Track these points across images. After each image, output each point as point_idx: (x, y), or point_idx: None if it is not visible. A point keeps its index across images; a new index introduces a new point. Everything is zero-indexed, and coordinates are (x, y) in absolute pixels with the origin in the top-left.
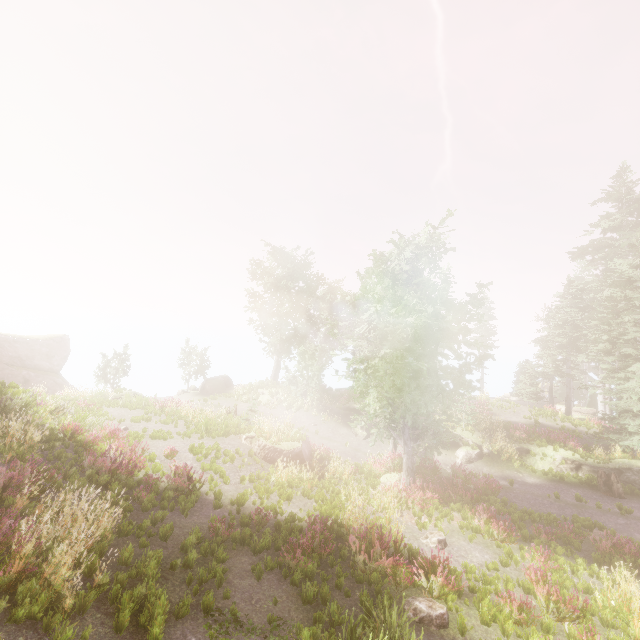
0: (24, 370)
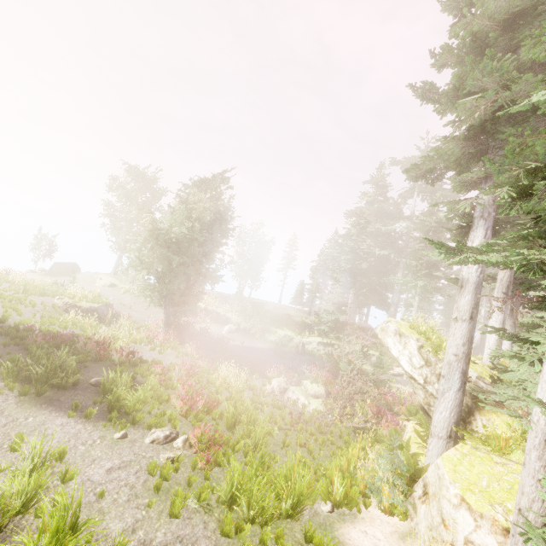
0: None
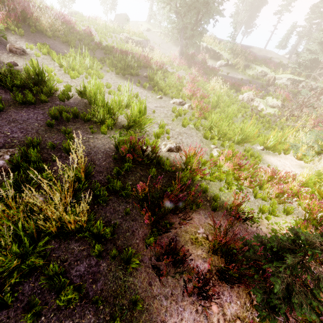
0: None
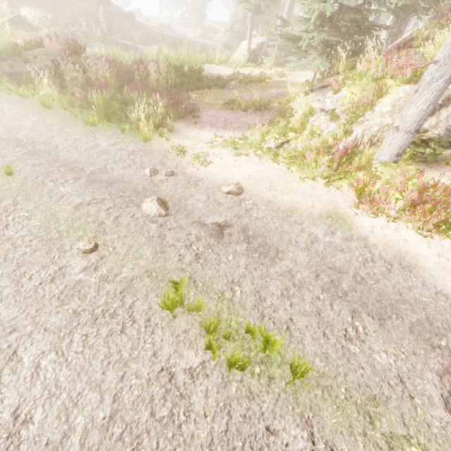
0: None
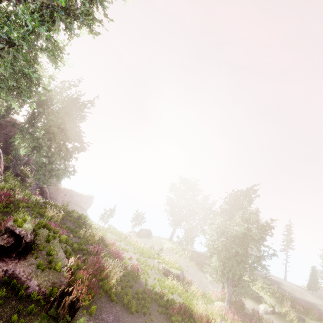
0: (77, 207)
